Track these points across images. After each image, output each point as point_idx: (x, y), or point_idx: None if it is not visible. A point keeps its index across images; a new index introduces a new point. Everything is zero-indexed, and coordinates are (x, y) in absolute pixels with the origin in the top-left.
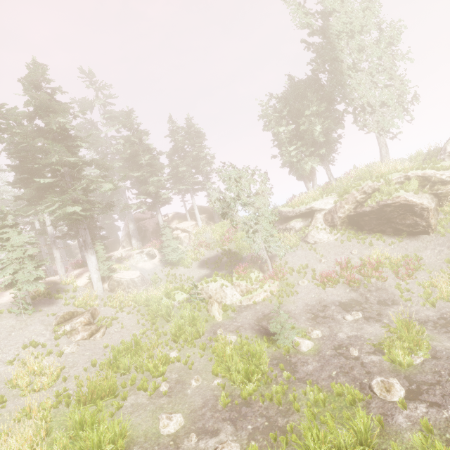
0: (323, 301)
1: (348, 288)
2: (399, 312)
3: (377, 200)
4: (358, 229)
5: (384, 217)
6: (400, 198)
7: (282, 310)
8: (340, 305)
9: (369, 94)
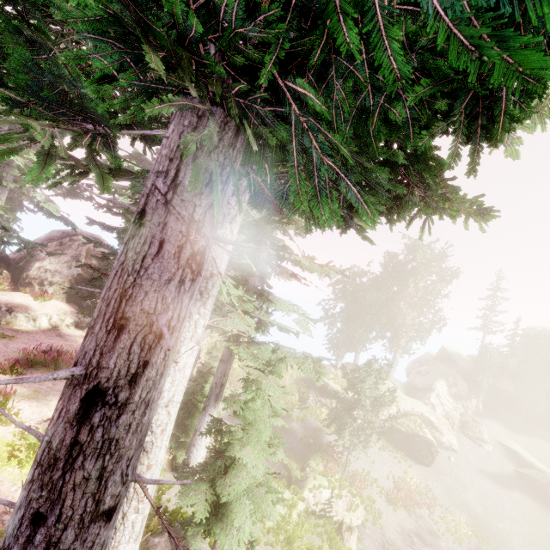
0: (403, 527)
1: (405, 511)
2: (447, 548)
3: (411, 425)
4: (385, 438)
5: (410, 441)
6: (428, 436)
7: (388, 539)
8: (417, 536)
9: (405, 323)
